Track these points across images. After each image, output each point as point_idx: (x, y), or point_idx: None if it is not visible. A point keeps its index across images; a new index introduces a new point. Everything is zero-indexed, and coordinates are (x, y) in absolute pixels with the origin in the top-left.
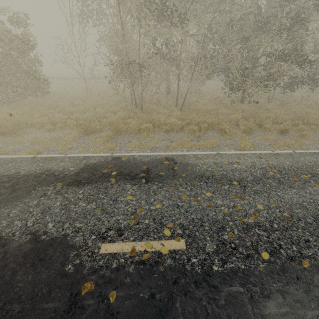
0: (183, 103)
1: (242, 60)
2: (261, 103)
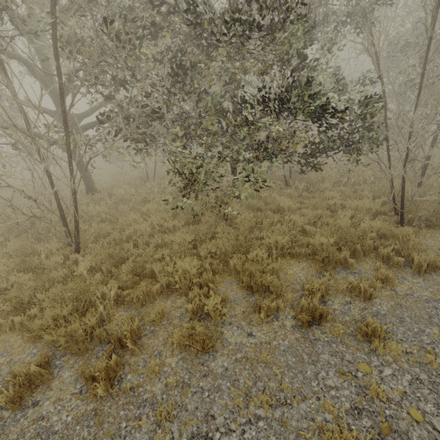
0: (75, 230)
1: (196, 115)
2: (269, 196)
